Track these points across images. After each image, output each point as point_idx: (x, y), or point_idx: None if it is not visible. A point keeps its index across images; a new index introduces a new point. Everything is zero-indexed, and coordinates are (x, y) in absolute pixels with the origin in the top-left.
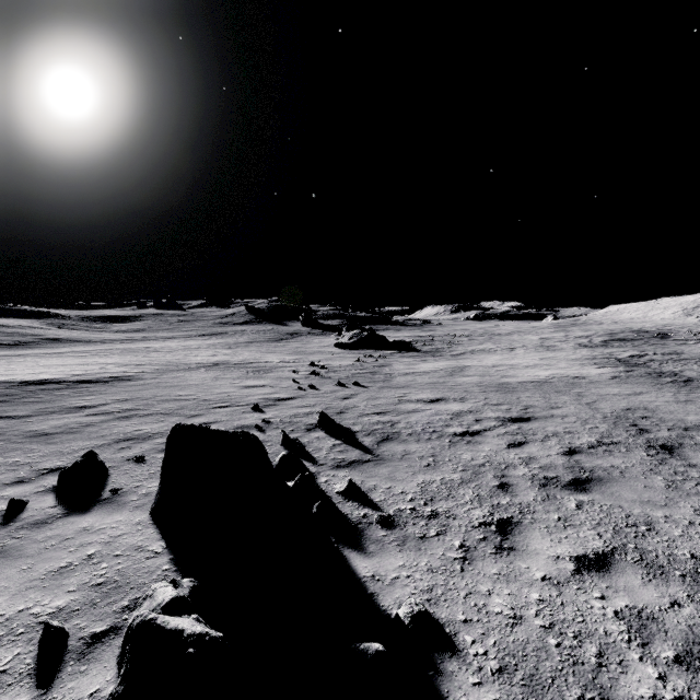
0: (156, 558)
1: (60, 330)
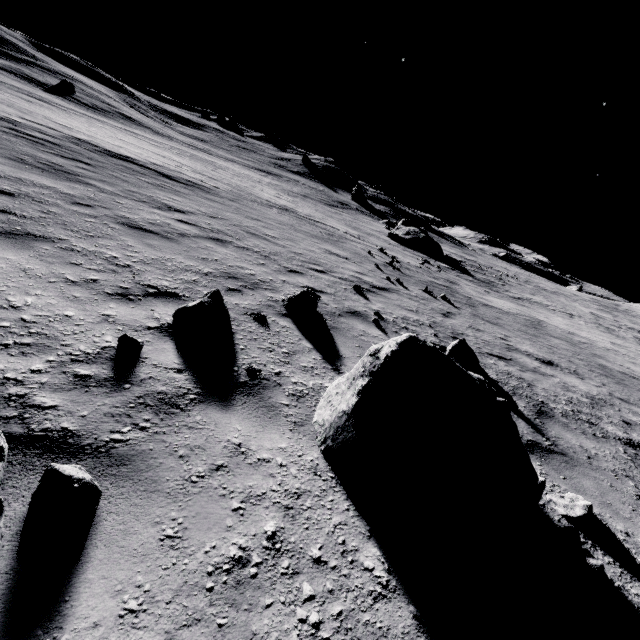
0: (389, 603)
1: (132, 110)
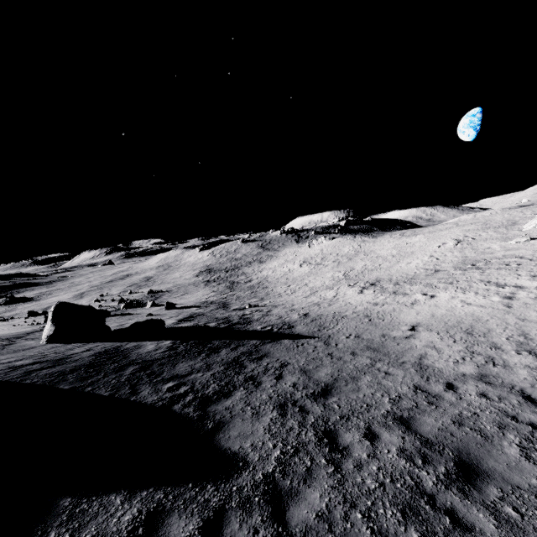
0: None
1: None
